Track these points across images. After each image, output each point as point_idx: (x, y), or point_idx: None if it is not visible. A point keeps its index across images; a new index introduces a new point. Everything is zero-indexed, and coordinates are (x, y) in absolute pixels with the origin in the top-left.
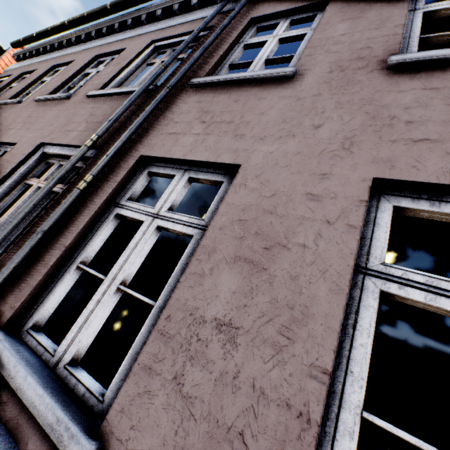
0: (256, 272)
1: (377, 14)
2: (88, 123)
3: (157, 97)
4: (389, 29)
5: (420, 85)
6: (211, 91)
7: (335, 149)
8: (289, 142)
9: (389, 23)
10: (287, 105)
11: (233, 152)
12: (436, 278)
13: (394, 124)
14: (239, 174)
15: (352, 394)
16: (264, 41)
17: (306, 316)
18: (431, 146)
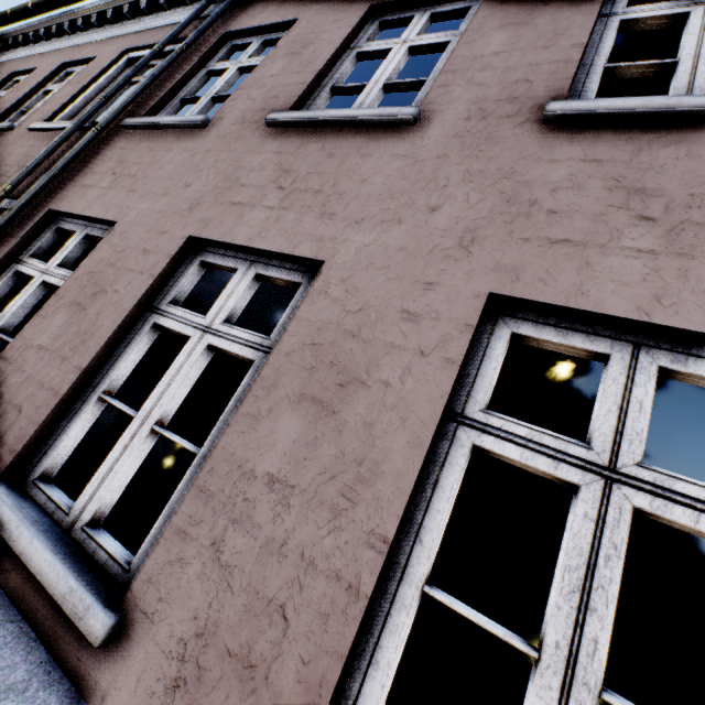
0: (80, 312)
1: (313, 52)
2: (20, 167)
3: (80, 141)
4: (305, 76)
5: (275, 148)
6: (139, 135)
7: (184, 209)
8: (161, 201)
9: (311, 67)
10: (183, 161)
11: (119, 209)
12: (188, 312)
13: (234, 187)
14: (112, 231)
15: (102, 385)
16: (226, 68)
17: (91, 338)
18: (238, 209)
